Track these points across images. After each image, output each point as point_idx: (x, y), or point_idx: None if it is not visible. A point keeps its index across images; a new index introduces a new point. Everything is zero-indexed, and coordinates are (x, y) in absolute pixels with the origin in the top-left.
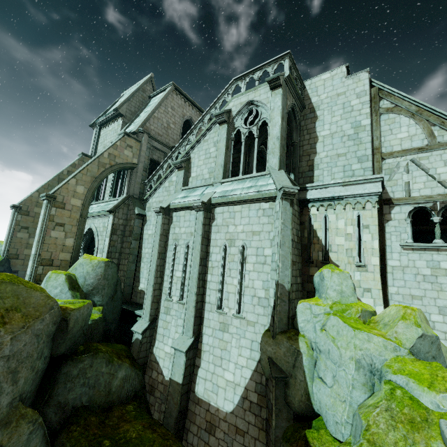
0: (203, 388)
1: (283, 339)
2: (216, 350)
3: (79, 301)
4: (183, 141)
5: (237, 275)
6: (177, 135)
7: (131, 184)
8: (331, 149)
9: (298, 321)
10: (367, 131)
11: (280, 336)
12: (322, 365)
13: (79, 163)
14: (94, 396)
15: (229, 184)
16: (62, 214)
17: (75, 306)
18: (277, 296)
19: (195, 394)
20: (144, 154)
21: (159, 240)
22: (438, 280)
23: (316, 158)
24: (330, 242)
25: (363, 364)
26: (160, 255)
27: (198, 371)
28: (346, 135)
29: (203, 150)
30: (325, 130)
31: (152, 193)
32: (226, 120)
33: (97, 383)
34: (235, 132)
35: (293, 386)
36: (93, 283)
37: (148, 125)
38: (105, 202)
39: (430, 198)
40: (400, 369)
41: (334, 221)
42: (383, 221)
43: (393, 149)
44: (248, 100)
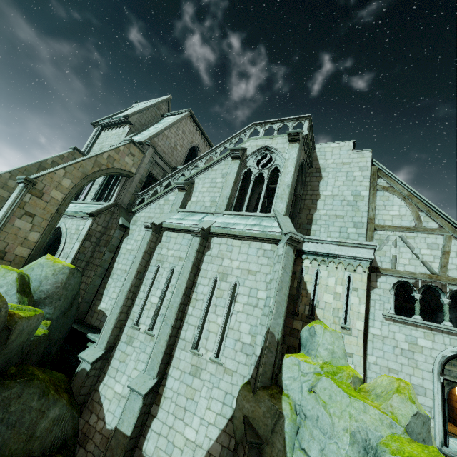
0: (154, 446)
1: (265, 395)
2: (181, 399)
3: (31, 308)
4: (190, 164)
5: (222, 313)
6: (181, 158)
7: (122, 192)
8: (331, 209)
9: (283, 377)
10: (365, 201)
11: (261, 392)
12: (306, 434)
13: (68, 156)
14: (10, 439)
15: (231, 216)
16: (36, 203)
17: (25, 314)
18: (266, 345)
19: (141, 453)
20: (145, 166)
21: (142, 258)
22: (415, 356)
23: (315, 213)
24: (319, 297)
25: (358, 439)
26: (138, 275)
27: (152, 422)
28: (346, 199)
29: (209, 178)
30: (328, 191)
31: (143, 206)
32: (240, 156)
33: (19, 422)
34: (245, 169)
35: (269, 456)
36: (48, 290)
37: (156, 140)
38: (86, 204)
39: (413, 275)
40: (399, 450)
41: (325, 278)
42: (369, 287)
43: (385, 222)
44: (265, 145)
